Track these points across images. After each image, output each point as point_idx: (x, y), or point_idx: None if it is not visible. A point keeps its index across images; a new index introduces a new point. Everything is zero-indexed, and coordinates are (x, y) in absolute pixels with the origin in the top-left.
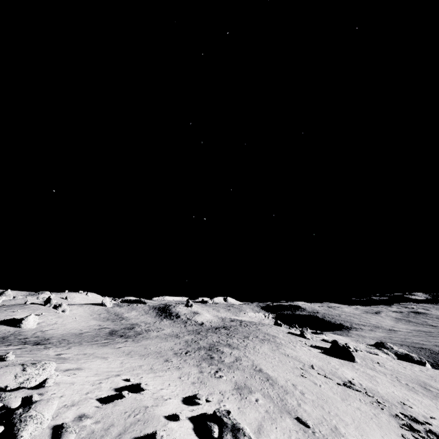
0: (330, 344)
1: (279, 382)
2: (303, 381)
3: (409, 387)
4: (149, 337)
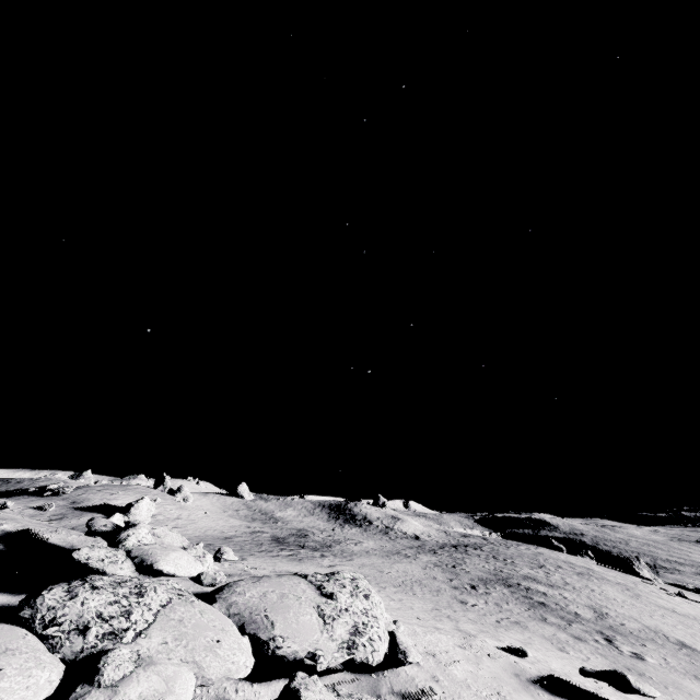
0: (697, 595)
1: None
2: None
3: None
4: (356, 553)
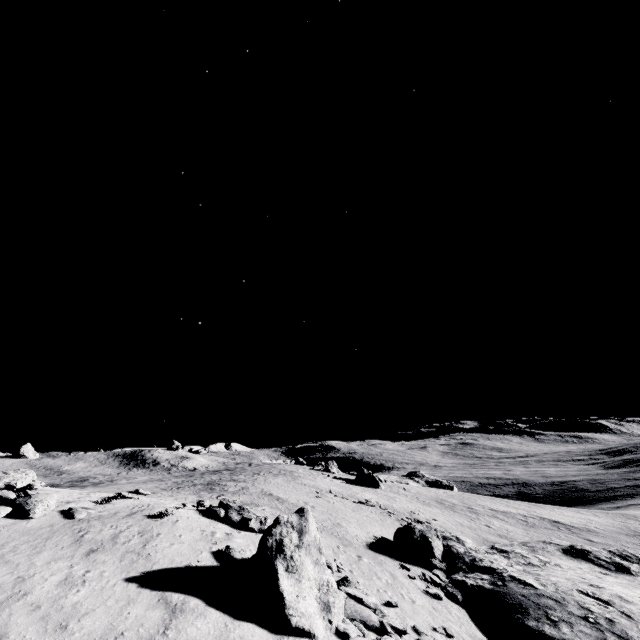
0: None
1: (290, 501)
2: (317, 500)
3: (425, 503)
4: (119, 484)
